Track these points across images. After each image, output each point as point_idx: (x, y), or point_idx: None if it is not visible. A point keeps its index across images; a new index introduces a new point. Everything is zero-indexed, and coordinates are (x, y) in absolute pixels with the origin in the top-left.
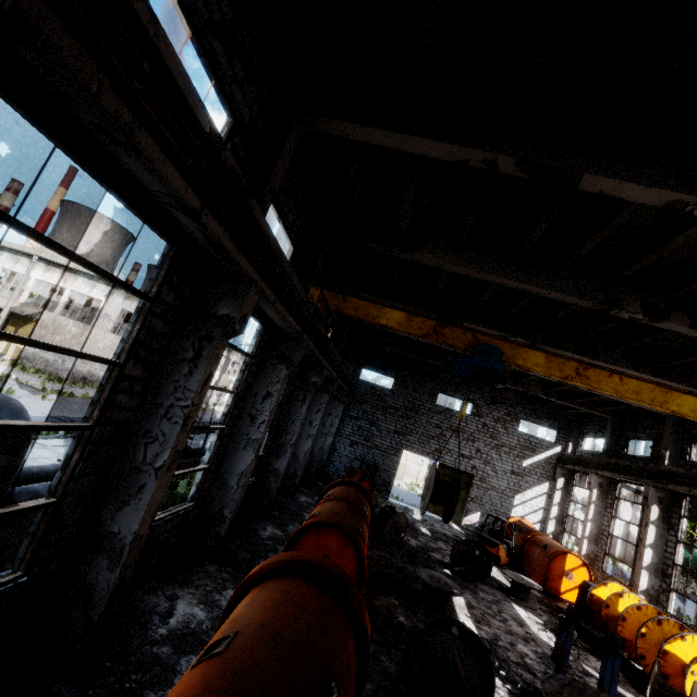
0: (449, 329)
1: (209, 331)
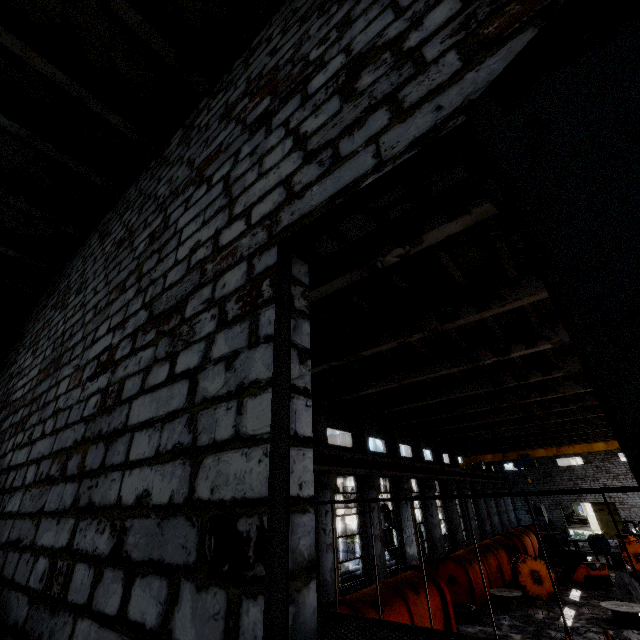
0: (508, 453)
1: (450, 493)
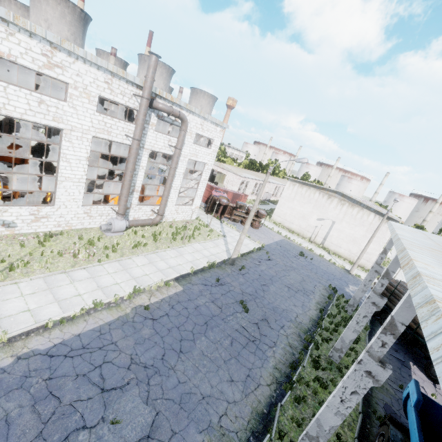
0: None
1: None
